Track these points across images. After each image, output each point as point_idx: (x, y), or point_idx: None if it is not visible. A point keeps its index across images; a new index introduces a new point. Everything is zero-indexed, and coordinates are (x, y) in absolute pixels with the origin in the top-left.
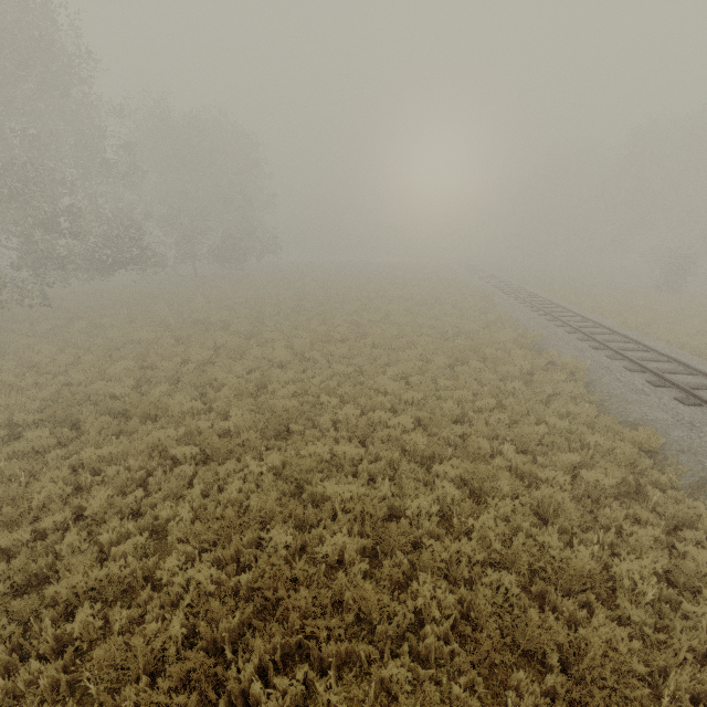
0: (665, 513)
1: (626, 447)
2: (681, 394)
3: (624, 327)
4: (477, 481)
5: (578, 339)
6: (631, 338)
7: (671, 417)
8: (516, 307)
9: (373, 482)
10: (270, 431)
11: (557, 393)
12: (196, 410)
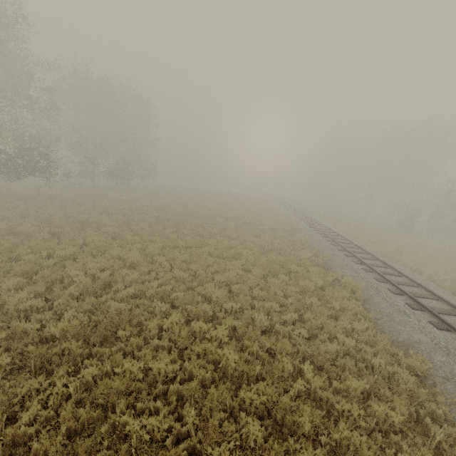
0: (445, 451)
1: (405, 375)
2: (433, 318)
3: (382, 254)
4: (280, 413)
5: (354, 262)
6: (389, 265)
7: (430, 339)
8: (311, 232)
9: (183, 403)
10: (98, 335)
11: (342, 308)
12: (35, 307)
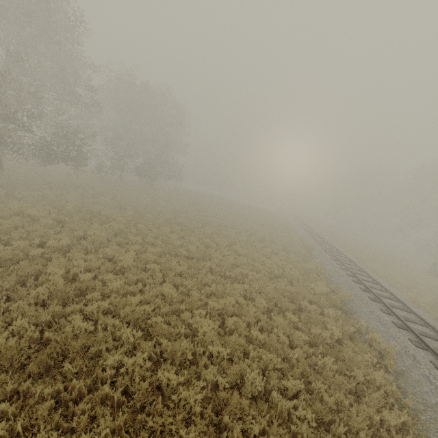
0: None
1: None
2: None
3: (415, 304)
4: None
5: (381, 310)
6: (428, 323)
7: None
8: (329, 262)
9: None
10: (39, 362)
11: (366, 379)
12: None
